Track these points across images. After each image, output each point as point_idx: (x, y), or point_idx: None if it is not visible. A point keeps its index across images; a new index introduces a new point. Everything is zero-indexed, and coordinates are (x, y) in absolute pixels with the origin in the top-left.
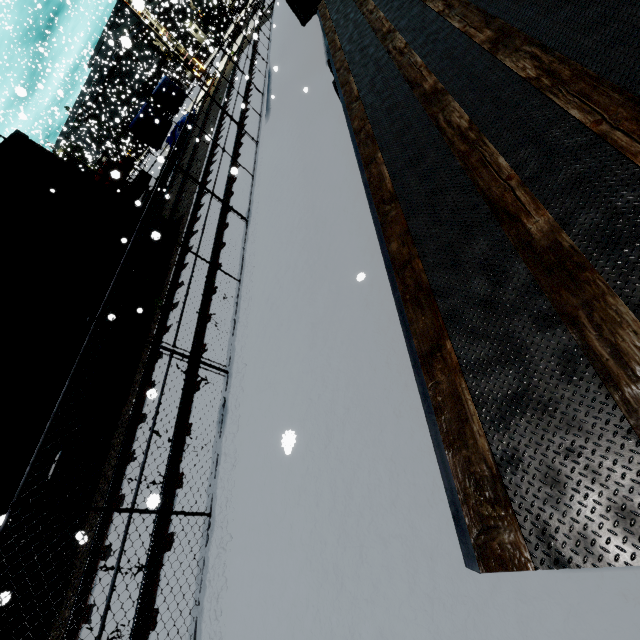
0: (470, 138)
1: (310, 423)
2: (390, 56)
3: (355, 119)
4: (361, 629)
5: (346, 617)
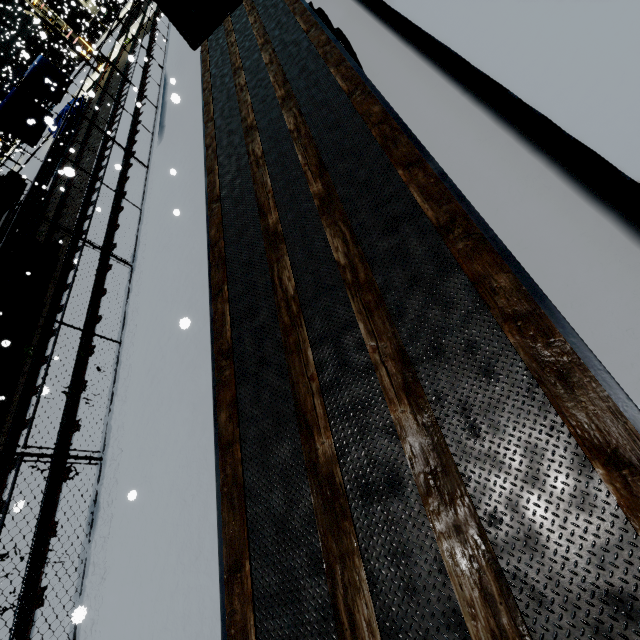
0: (292, 310)
1: (183, 529)
2: (249, 160)
3: (213, 226)
4: None
5: None
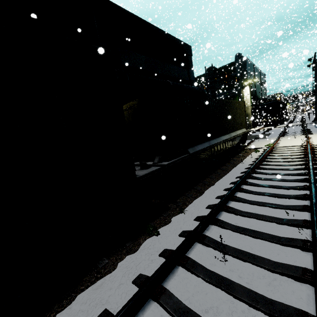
0: None
1: None
2: None
3: None
4: None
5: None
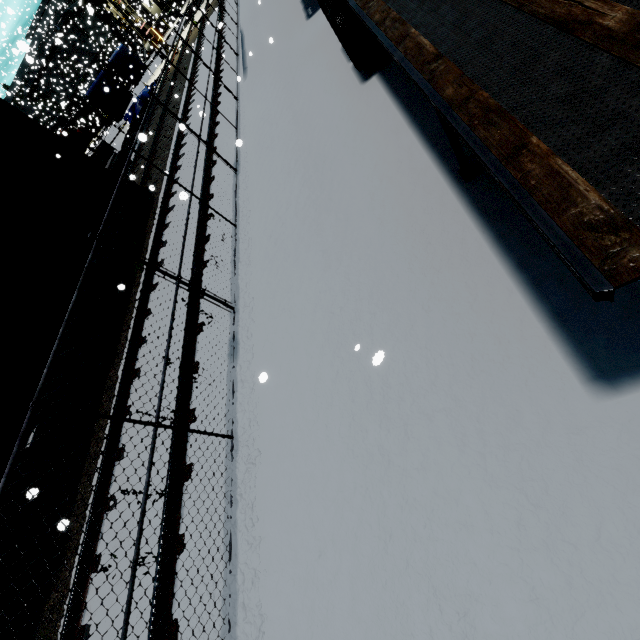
0: None
1: (334, 334)
2: None
3: (375, 14)
4: (415, 494)
5: (398, 487)
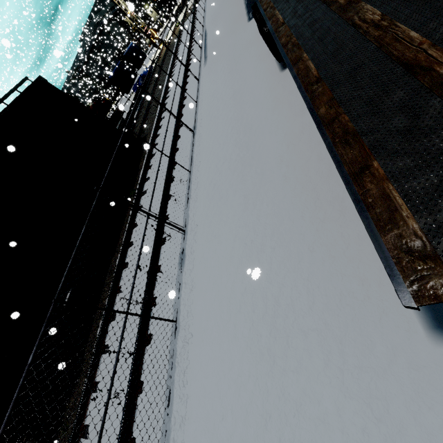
0: (383, 25)
1: (246, 259)
2: None
3: (282, 37)
4: (289, 390)
5: (278, 382)
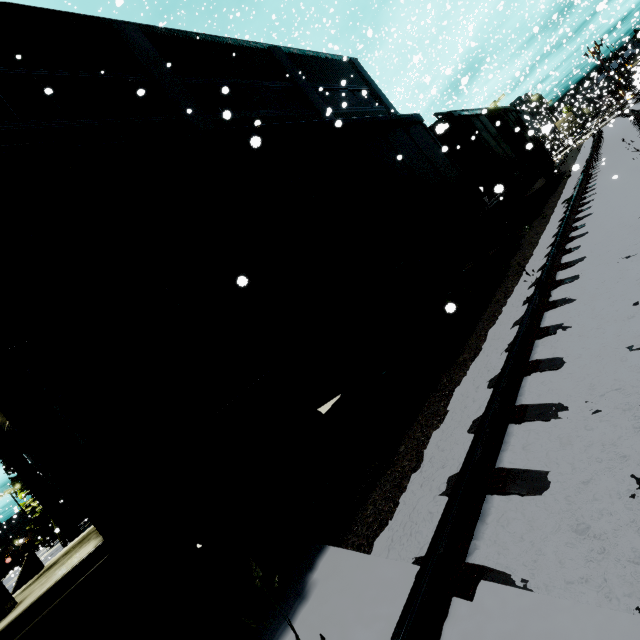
0: None
1: None
2: None
3: None
4: None
5: None
